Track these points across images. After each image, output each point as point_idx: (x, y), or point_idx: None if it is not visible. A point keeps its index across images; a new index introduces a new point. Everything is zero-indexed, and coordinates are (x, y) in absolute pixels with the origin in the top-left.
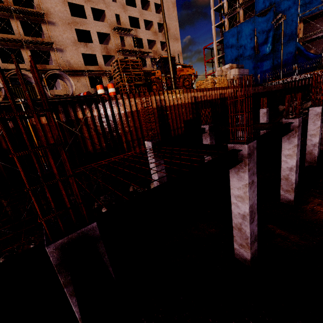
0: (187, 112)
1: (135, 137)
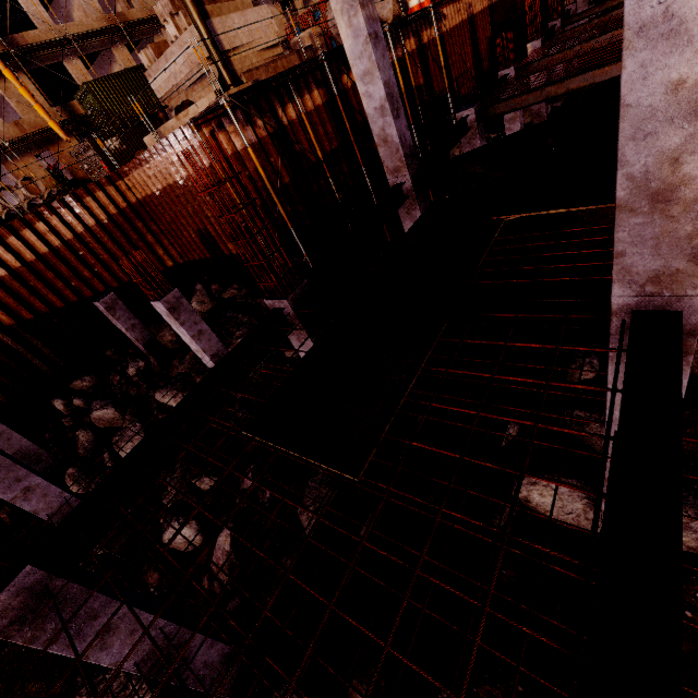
0: (489, 24)
1: (459, 72)
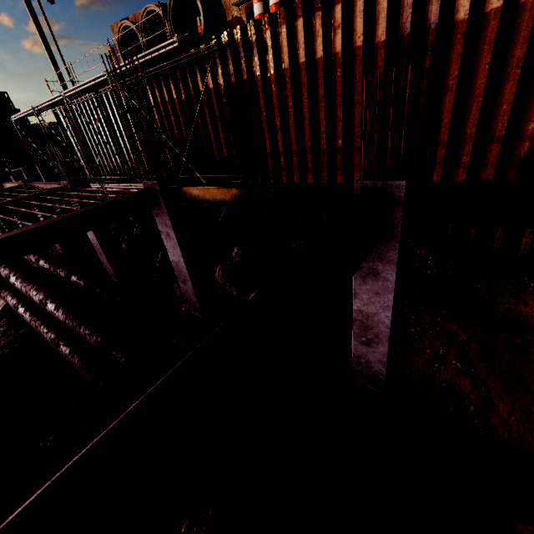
0: None
1: (293, 146)
